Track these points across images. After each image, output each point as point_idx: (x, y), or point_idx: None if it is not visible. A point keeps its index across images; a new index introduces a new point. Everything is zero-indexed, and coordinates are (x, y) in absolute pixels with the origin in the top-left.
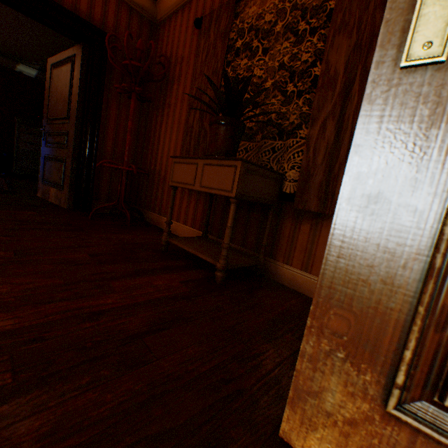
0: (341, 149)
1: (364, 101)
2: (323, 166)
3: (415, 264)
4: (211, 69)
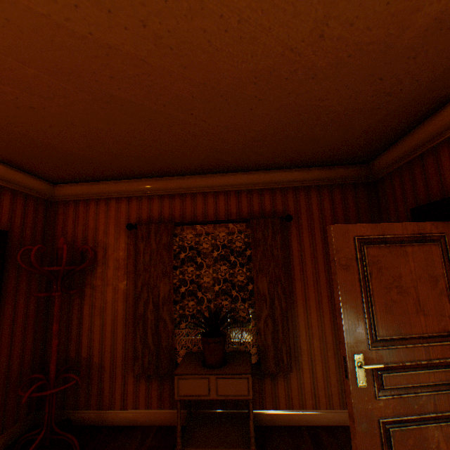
0: (279, 334)
1: (351, 395)
2: (273, 345)
3: (378, 441)
4: (161, 271)
